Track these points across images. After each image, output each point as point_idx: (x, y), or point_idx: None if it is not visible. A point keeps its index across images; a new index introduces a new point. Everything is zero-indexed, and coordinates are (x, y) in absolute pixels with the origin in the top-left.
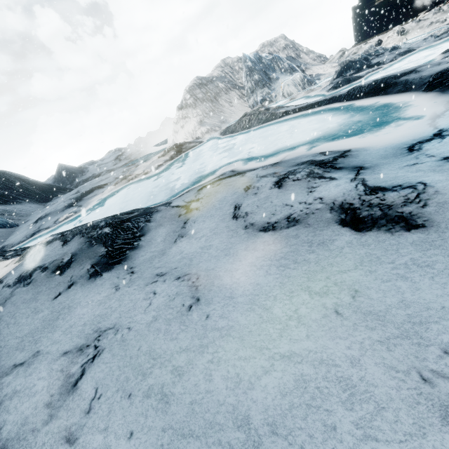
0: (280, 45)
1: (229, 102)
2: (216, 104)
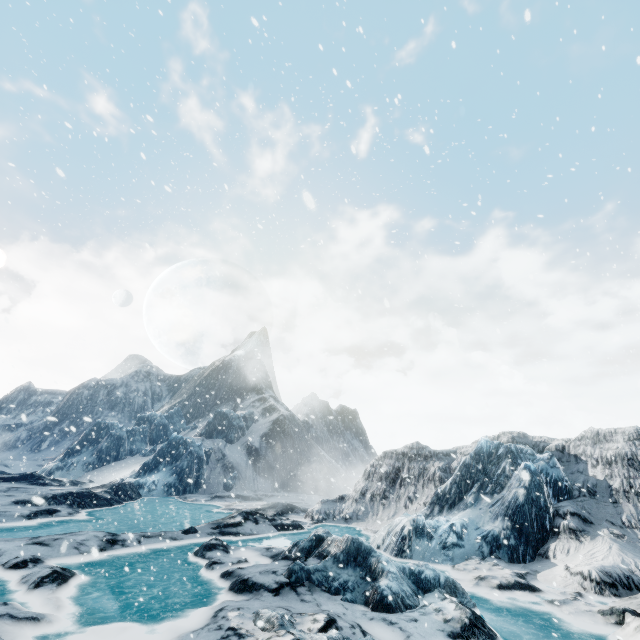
0: (608, 448)
1: (408, 499)
2: (392, 491)
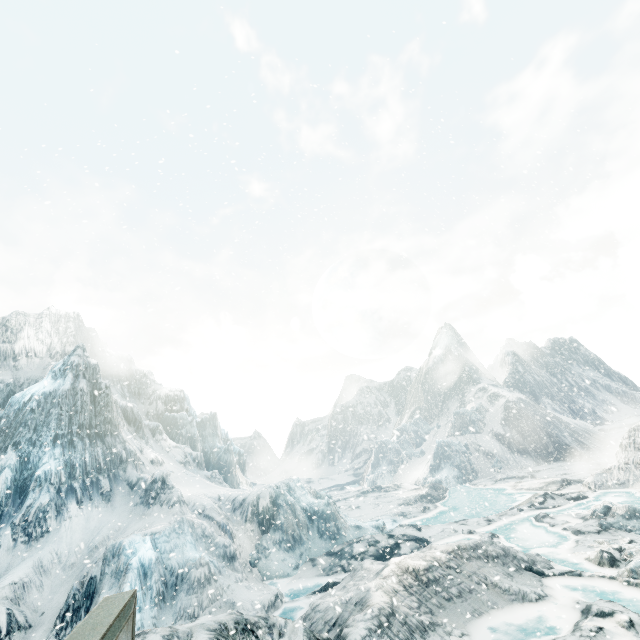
0: None
1: None
2: None
